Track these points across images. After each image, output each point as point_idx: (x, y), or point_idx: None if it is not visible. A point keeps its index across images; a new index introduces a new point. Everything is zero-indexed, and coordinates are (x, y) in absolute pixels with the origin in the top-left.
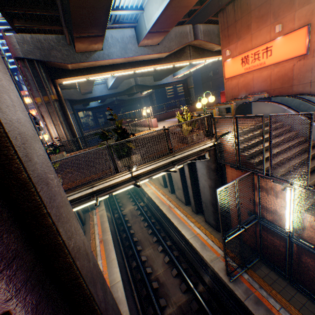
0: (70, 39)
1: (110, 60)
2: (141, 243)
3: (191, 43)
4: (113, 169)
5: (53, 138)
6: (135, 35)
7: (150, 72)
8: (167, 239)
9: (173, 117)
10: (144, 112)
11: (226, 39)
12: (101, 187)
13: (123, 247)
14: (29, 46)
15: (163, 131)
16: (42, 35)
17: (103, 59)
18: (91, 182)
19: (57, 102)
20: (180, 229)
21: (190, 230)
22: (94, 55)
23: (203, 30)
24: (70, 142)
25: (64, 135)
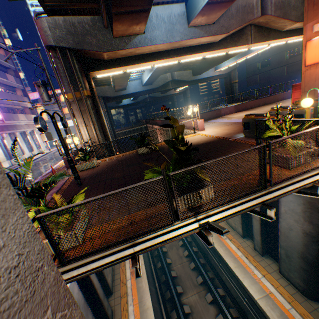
0: (107, 20)
1: (153, 46)
2: (180, 281)
3: (254, 21)
4: (170, 215)
5: (84, 140)
6: (185, 12)
7: (190, 65)
8: (217, 283)
9: (217, 117)
10: (190, 111)
11: (316, 7)
12: (147, 245)
13: (158, 282)
14: (61, 31)
15: (259, 150)
16: (76, 17)
17: (144, 45)
18: (133, 238)
19: (90, 99)
20: (241, 278)
21: (257, 283)
22: (134, 40)
23: (275, 1)
24: (102, 146)
25: (95, 137)
